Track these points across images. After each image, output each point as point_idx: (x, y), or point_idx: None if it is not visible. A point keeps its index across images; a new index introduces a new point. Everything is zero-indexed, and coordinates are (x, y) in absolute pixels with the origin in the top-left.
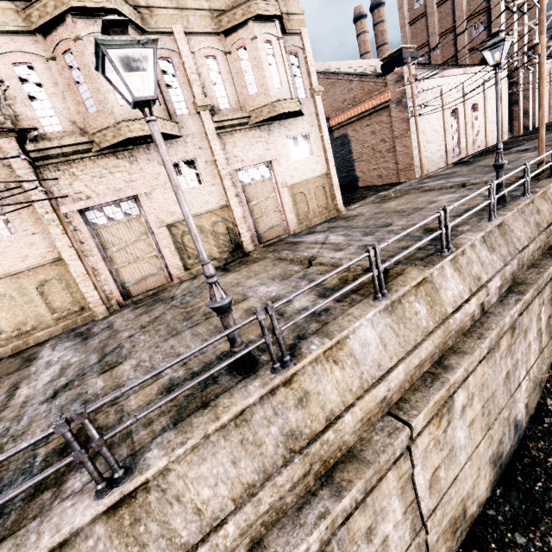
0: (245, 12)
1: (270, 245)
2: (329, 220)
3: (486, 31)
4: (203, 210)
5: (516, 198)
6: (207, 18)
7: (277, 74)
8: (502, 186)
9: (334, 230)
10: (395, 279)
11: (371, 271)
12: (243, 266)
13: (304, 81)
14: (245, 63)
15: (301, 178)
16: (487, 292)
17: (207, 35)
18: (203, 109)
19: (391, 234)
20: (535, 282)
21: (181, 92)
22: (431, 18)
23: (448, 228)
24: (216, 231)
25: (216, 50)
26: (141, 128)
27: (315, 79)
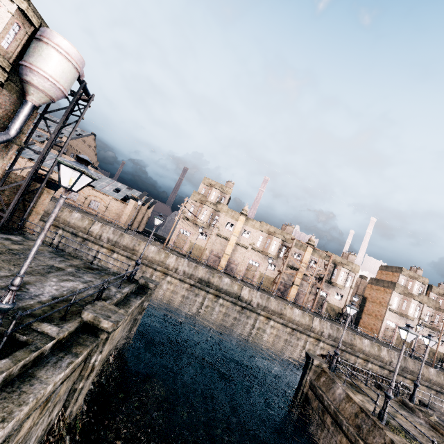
0: None
1: None
2: None
3: None
4: (438, 350)
5: None
6: None
7: None
8: None
9: None
10: None
11: None
12: None
13: None
14: None
15: None
16: None
17: None
18: None
19: None
20: None
21: None
22: None
23: None
24: (437, 356)
25: None
26: (443, 333)
27: None
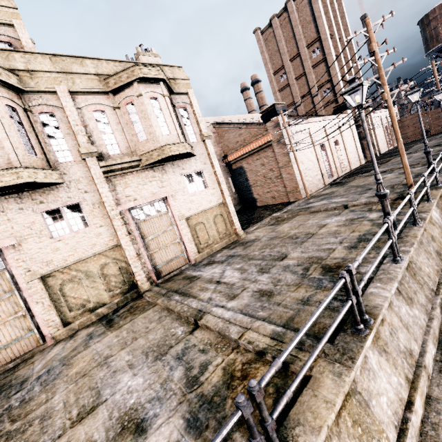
0: (129, 75)
1: (168, 280)
2: (229, 245)
3: (333, 94)
4: (90, 253)
5: (407, 226)
6: (94, 81)
7: (165, 123)
8: (390, 214)
9: (231, 261)
10: (300, 397)
11: (251, 441)
12: (129, 318)
13: (194, 128)
14: (133, 115)
15: (198, 209)
16: (427, 374)
17: (95, 94)
18: (88, 156)
19: (287, 272)
20: None
21: (65, 142)
22: (293, 87)
23: (359, 294)
24: (106, 273)
25: (104, 106)
26: None
27: (203, 127)
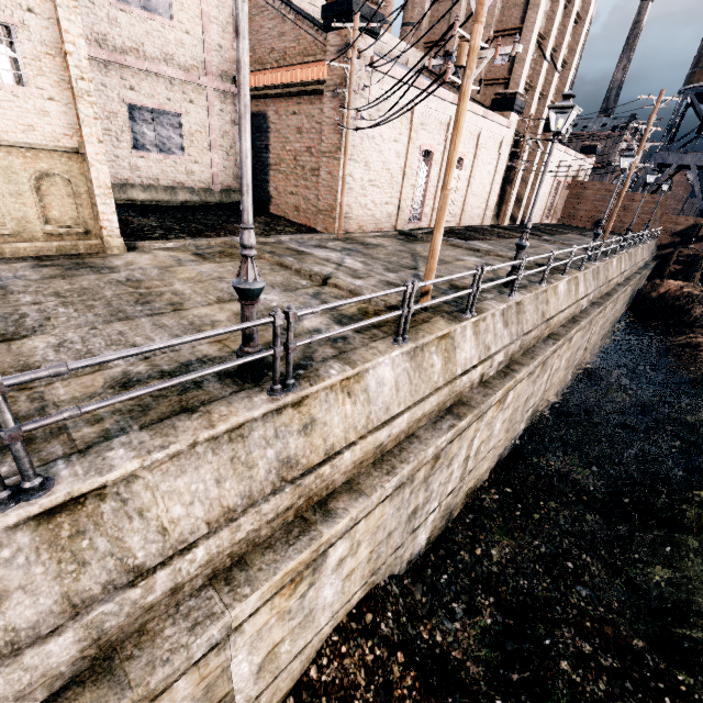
0: None
1: None
2: (57, 256)
3: (510, 65)
4: None
5: (263, 385)
6: None
7: None
8: (250, 342)
9: None
10: None
11: None
12: None
13: None
14: None
15: None
16: None
17: None
18: None
19: None
20: (139, 681)
21: None
22: (458, 5)
23: None
24: None
25: None
26: None
27: None
